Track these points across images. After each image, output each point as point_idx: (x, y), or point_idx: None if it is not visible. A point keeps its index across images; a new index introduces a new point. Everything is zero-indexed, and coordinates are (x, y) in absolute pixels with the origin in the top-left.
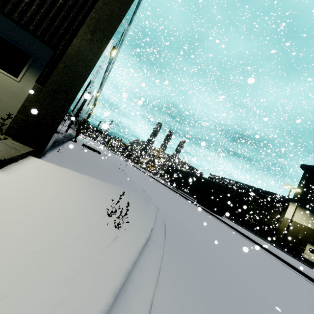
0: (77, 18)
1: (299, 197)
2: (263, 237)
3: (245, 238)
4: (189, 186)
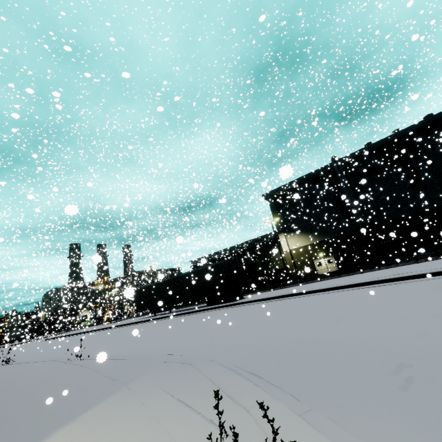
0: None
1: (281, 226)
2: (288, 284)
3: (284, 299)
4: (184, 294)
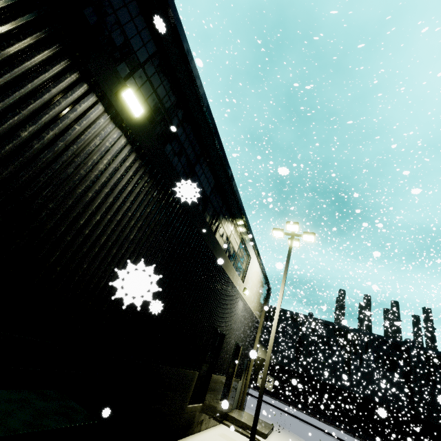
0: (254, 343)
1: None
2: None
3: (249, 396)
4: None
